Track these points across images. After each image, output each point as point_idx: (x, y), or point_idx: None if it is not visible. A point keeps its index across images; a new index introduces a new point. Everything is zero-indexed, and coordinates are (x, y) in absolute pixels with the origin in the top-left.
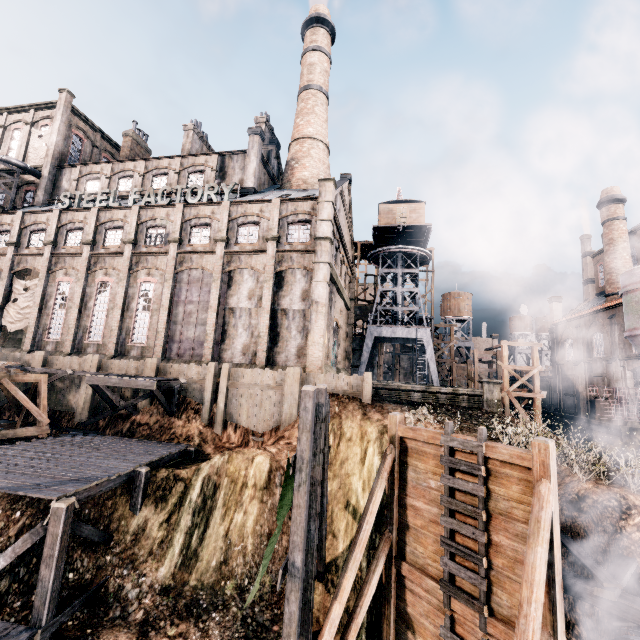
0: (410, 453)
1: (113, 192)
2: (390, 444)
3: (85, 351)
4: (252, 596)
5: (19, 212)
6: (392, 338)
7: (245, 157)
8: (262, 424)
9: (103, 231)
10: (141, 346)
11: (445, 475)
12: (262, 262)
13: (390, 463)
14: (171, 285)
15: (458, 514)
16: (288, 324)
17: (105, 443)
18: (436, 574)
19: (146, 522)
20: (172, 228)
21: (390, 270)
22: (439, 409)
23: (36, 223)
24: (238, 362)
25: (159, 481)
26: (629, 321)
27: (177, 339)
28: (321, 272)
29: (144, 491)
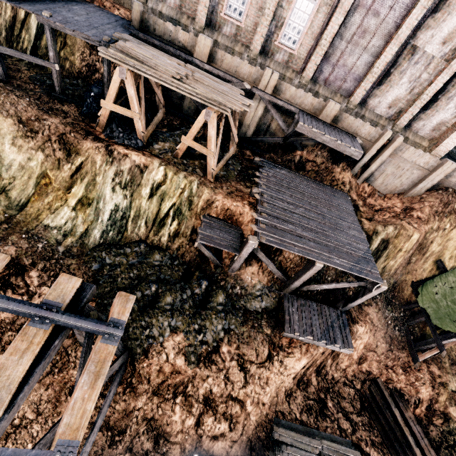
0: None
1: None
2: None
3: (220, 29)
4: (455, 332)
5: None
6: None
7: None
8: (390, 188)
9: None
10: (289, 52)
11: None
12: None
13: None
14: None
15: None
16: (453, 94)
17: (305, 187)
18: None
19: None
20: None
21: None
22: None
23: None
24: (379, 113)
25: None
26: None
27: (333, 61)
28: None
29: None
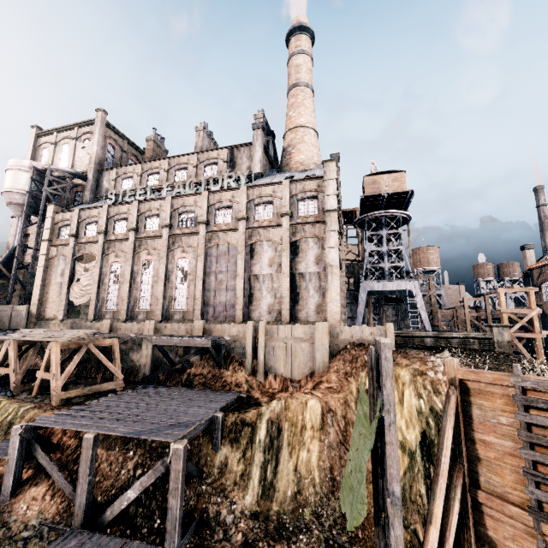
0: (473, 393)
1: (149, 187)
2: (450, 386)
3: (137, 318)
4: (359, 522)
5: (76, 209)
6: (379, 291)
7: (250, 148)
8: (298, 372)
9: (143, 219)
10: (182, 311)
11: (520, 412)
12: (278, 234)
13: (454, 403)
14: (203, 259)
15: (538, 447)
16: (306, 285)
17: (175, 393)
18: (518, 501)
19: (227, 458)
20: (199, 212)
21: (376, 232)
22: (454, 352)
23: (90, 217)
24: (265, 320)
25: (230, 424)
26: None
27: (212, 303)
28: (332, 239)
29: (221, 432)
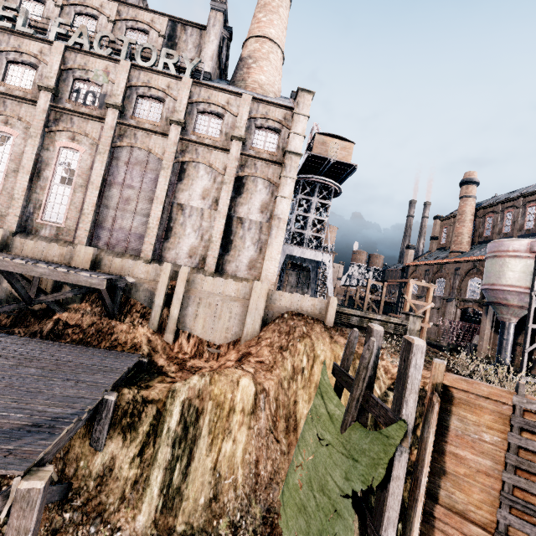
0: (457, 403)
1: (23, 11)
2: (434, 392)
3: None
4: None
5: None
6: (292, 256)
7: (201, 34)
8: (219, 336)
9: (3, 62)
10: (56, 226)
11: (514, 434)
12: (222, 161)
13: (437, 412)
14: (106, 160)
15: (520, 471)
16: (243, 234)
17: (29, 350)
18: (481, 521)
19: (113, 460)
20: (111, 89)
21: (308, 197)
22: None
23: None
24: (183, 264)
25: (124, 406)
26: (490, 278)
27: (108, 226)
28: (288, 188)
29: (110, 422)
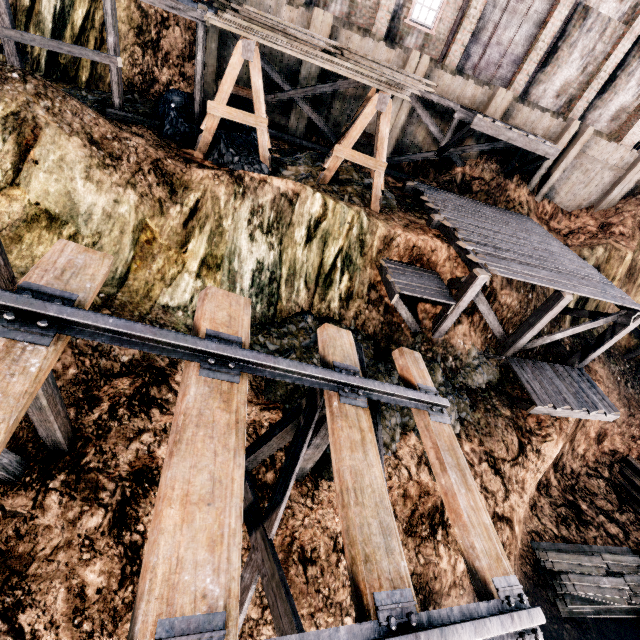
0: None
1: None
2: None
3: (325, 8)
4: None
5: None
6: None
7: None
8: (576, 203)
9: None
10: (425, 32)
11: None
12: None
13: None
14: None
15: None
16: (635, 68)
17: (485, 212)
18: None
19: None
20: None
21: None
22: None
23: None
24: (544, 106)
25: None
26: None
27: (484, 39)
28: None
29: None
